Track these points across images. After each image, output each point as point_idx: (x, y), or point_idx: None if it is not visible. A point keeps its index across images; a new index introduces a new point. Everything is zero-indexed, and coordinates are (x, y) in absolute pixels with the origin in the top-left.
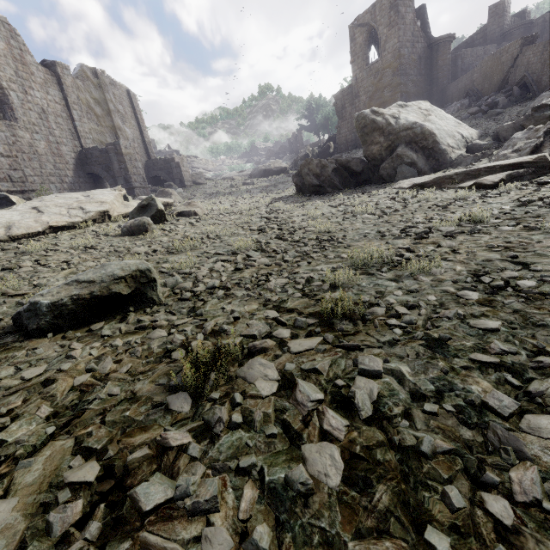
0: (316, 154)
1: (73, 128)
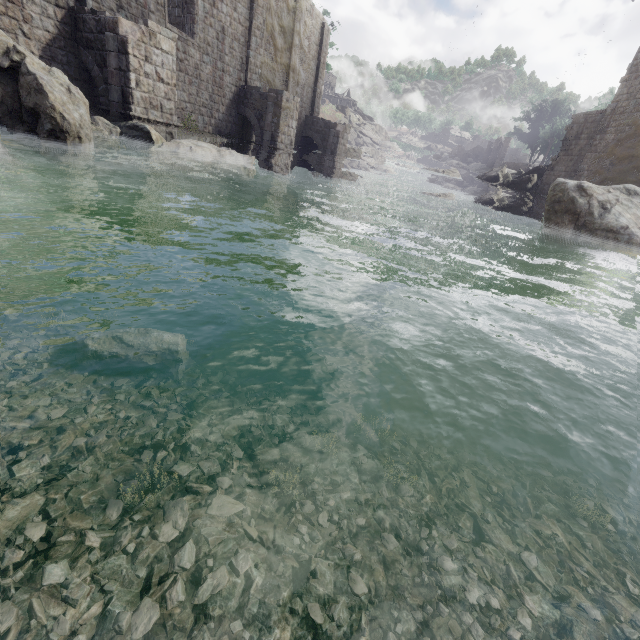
0: (508, 182)
1: (245, 57)
